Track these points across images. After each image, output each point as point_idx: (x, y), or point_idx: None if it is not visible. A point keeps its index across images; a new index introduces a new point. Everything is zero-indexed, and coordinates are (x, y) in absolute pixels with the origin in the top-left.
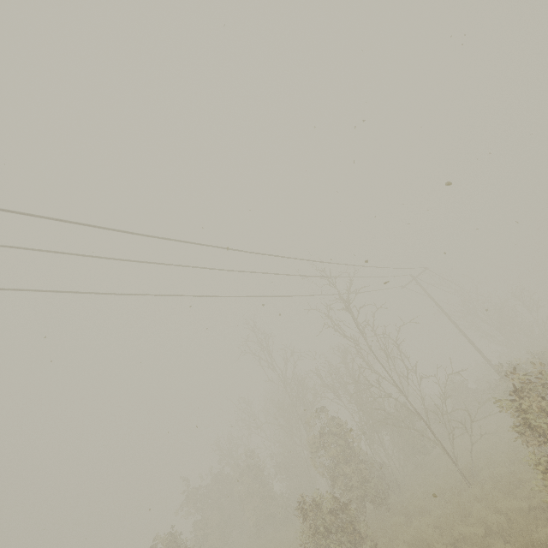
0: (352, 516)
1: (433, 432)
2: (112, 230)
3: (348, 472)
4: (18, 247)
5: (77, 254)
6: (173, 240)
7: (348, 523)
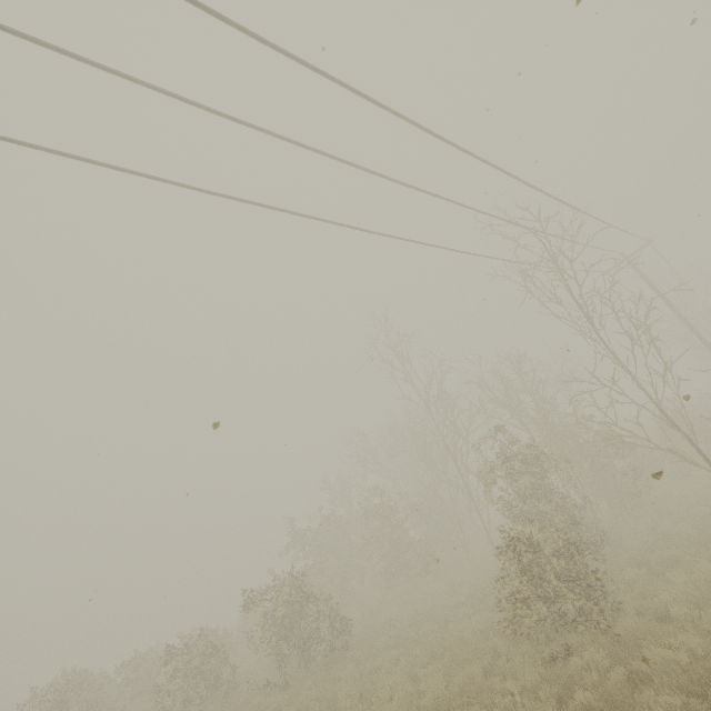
0: (572, 564)
1: (705, 455)
2: (207, 12)
3: (547, 509)
4: (26, 36)
5: (141, 82)
6: (316, 69)
7: (566, 572)
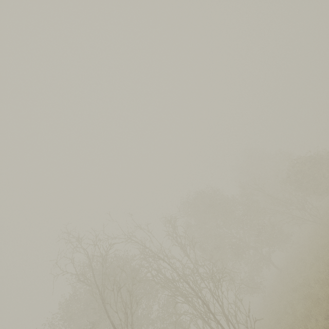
0: None
1: None
2: None
3: None
4: None
5: None
6: None
7: None
